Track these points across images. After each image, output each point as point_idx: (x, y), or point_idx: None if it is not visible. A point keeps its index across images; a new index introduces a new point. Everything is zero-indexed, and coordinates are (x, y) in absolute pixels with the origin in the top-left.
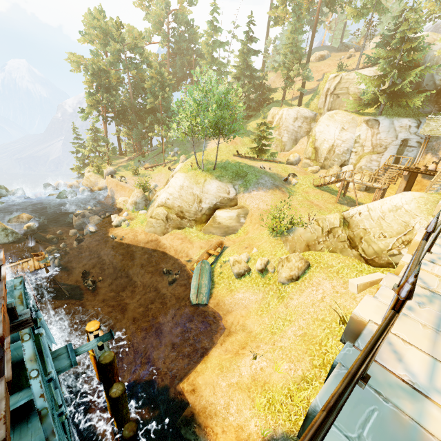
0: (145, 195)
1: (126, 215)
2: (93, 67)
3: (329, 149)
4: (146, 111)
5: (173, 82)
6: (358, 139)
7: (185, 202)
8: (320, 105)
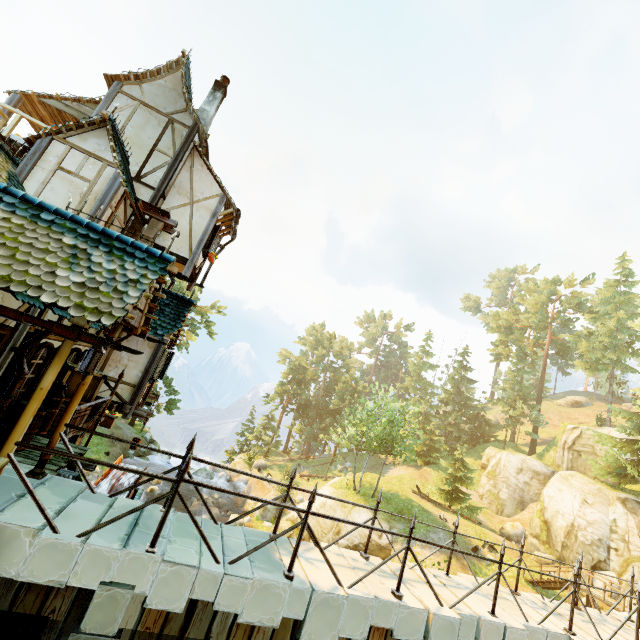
0: (280, 501)
1: (247, 520)
2: (295, 363)
3: (568, 529)
4: (328, 412)
5: (367, 390)
6: (614, 526)
7: (319, 526)
8: (557, 459)
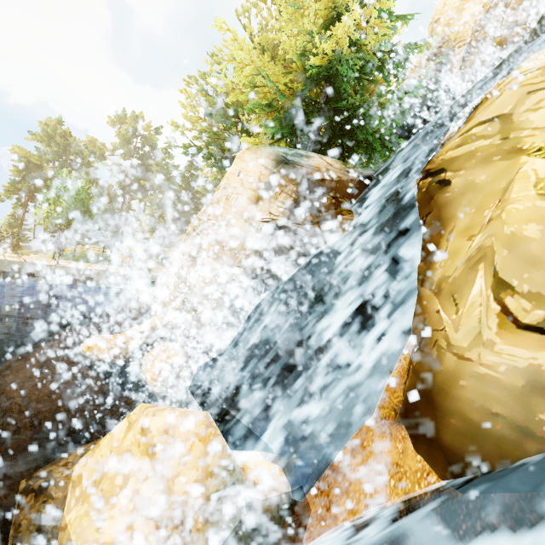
0: None
1: None
2: (22, 159)
3: None
4: None
5: (110, 187)
6: None
7: None
8: None
